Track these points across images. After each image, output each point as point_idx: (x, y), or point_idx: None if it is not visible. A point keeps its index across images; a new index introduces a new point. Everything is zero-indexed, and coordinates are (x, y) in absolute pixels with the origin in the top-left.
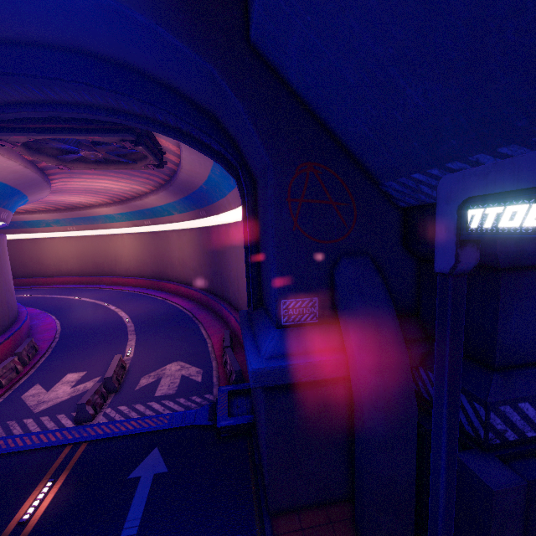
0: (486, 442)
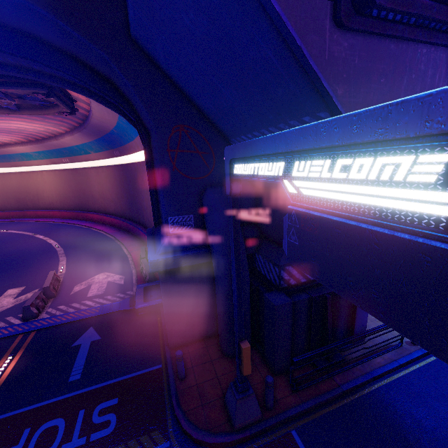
0: (279, 286)
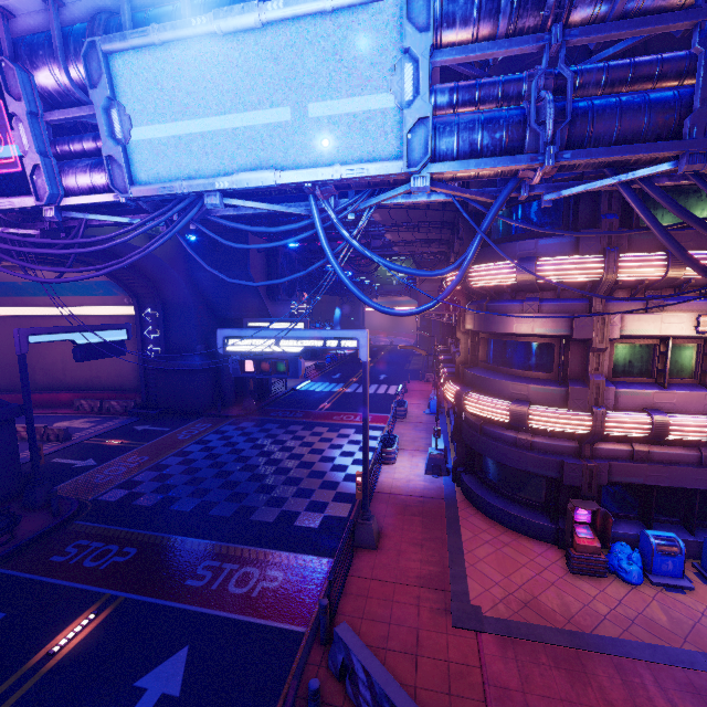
0: None
